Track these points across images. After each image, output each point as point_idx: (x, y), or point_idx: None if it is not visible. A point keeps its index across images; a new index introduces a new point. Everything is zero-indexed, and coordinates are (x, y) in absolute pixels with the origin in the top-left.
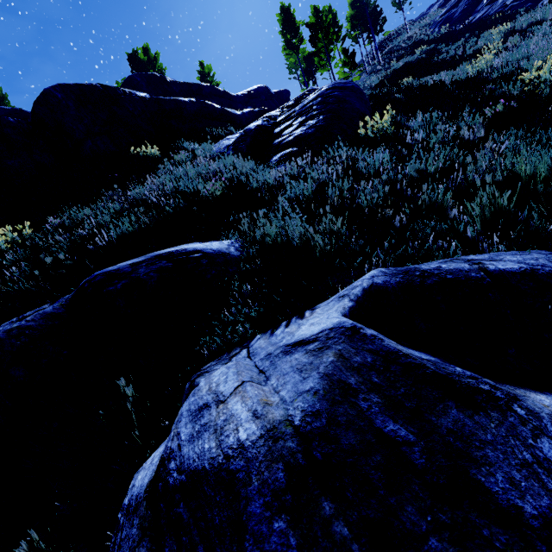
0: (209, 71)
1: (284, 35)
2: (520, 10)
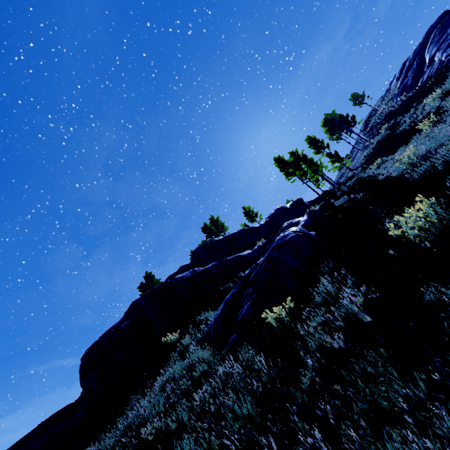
0: (249, 209)
1: (282, 171)
2: None
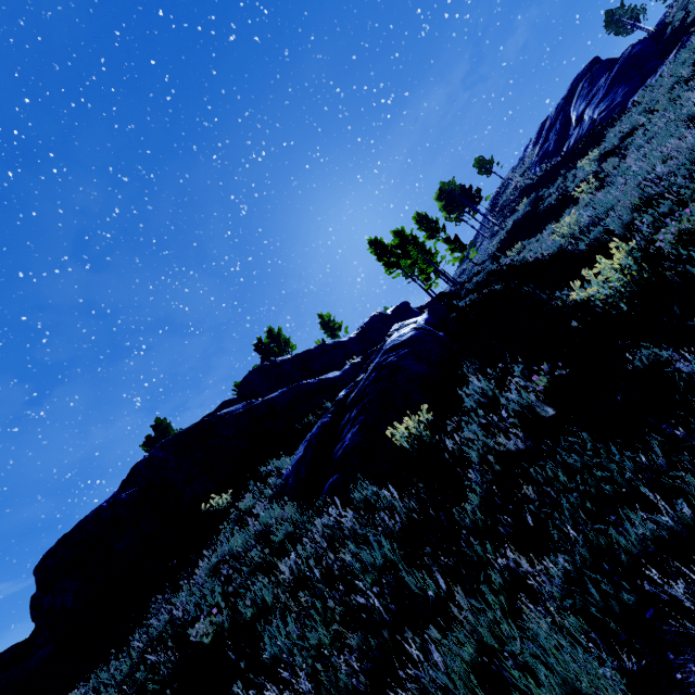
0: (328, 318)
1: (381, 261)
2: (610, 120)
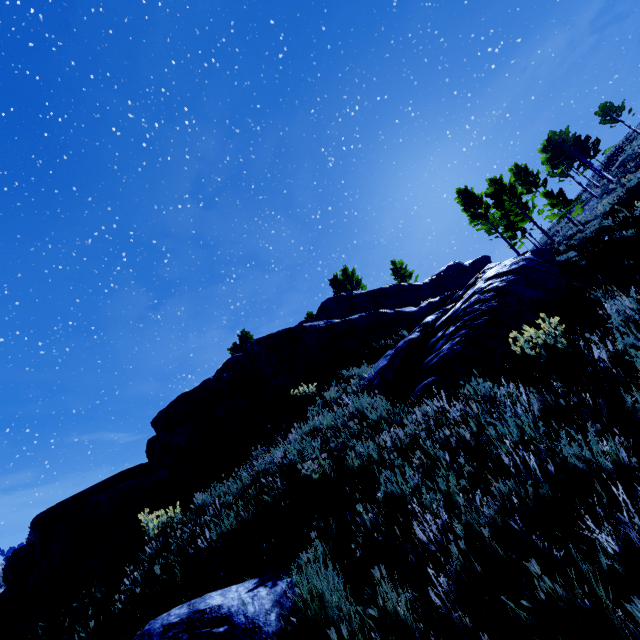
0: (400, 265)
1: (467, 211)
2: None
